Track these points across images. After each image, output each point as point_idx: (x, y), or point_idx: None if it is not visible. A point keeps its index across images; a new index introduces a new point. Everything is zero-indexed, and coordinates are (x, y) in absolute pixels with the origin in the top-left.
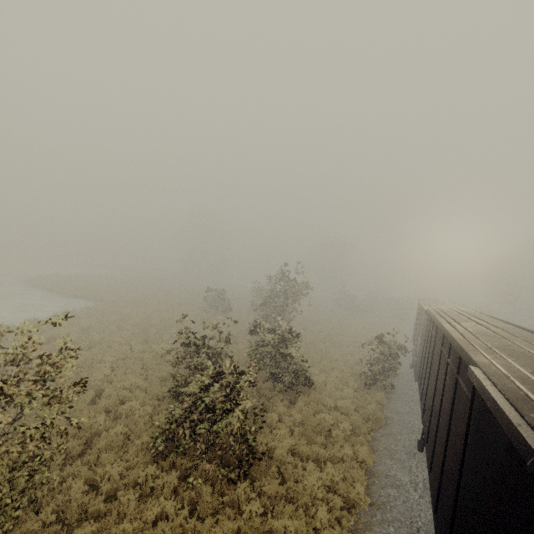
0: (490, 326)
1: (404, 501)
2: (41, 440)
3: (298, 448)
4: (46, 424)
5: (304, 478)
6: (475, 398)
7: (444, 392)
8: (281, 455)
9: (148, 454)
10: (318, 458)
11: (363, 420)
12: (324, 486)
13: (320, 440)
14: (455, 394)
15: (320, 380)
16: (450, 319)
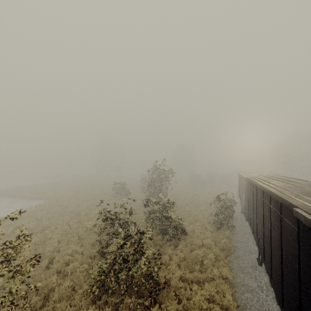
0: (288, 182)
1: (257, 301)
2: (10, 306)
3: (185, 276)
4: (12, 294)
5: (192, 296)
6: (300, 229)
7: (271, 226)
8: (175, 283)
9: (88, 298)
10: (198, 280)
11: (221, 251)
12: (206, 299)
13: (197, 268)
14: (281, 227)
15: (190, 229)
16: (262, 181)
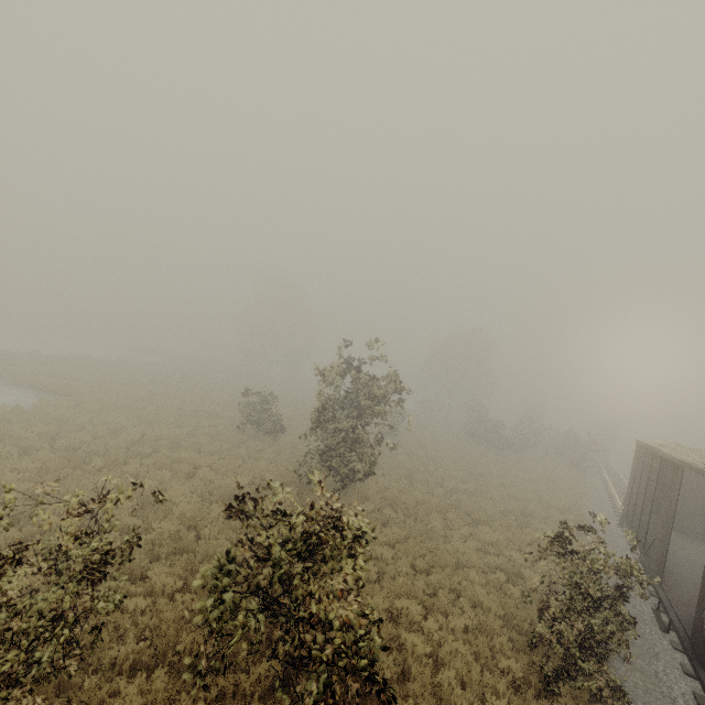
0: None
1: None
2: None
3: None
4: None
5: None
6: None
7: None
8: None
9: None
10: None
11: None
12: None
13: None
14: None
15: (422, 650)
16: None
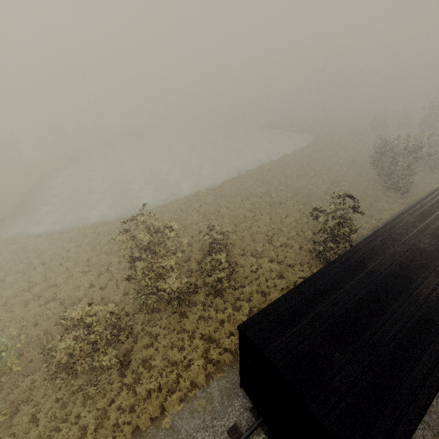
0: None
1: None
2: None
3: None
4: None
5: None
6: None
7: None
8: None
9: None
10: None
11: None
12: None
13: None
14: None
15: None
16: None
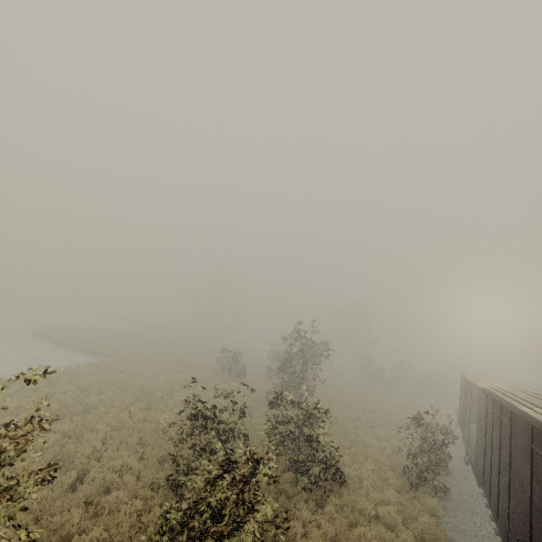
0: None
1: None
2: None
3: None
4: None
5: None
6: None
7: None
8: None
9: None
10: None
11: None
12: None
13: None
14: None
15: (353, 474)
16: (526, 403)
